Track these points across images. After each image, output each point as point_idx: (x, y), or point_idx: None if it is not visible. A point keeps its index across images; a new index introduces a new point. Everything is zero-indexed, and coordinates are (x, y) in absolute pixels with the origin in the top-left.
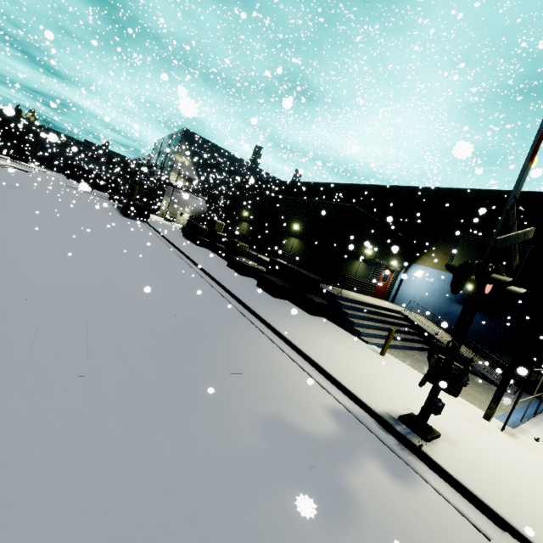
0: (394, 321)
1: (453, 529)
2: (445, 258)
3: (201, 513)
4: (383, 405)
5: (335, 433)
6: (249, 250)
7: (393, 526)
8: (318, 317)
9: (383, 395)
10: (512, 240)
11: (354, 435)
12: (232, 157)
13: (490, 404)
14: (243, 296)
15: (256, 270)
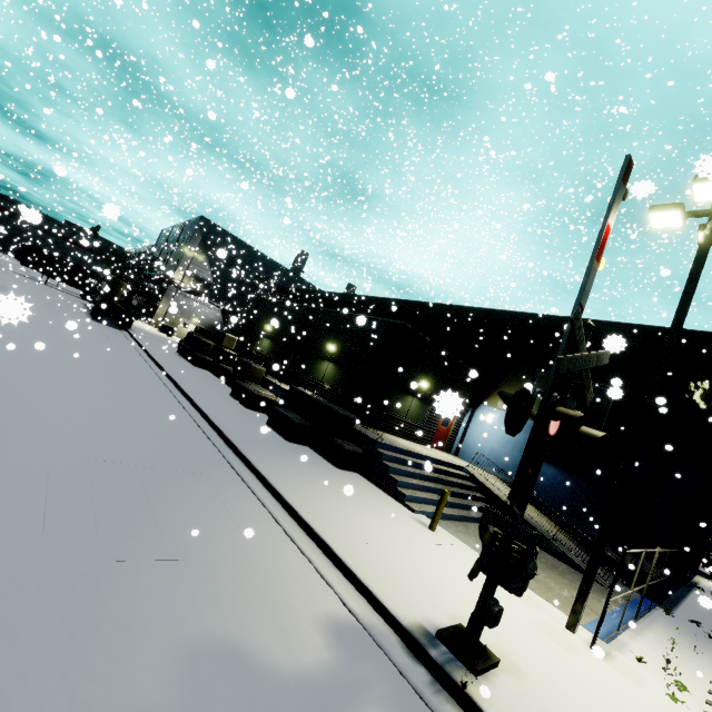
0: (455, 481)
1: None
2: None
3: None
4: (418, 611)
5: (326, 668)
6: (266, 376)
7: None
8: (349, 472)
9: (420, 594)
10: (582, 363)
11: (359, 670)
12: (263, 258)
13: (575, 605)
14: (237, 437)
15: (271, 402)
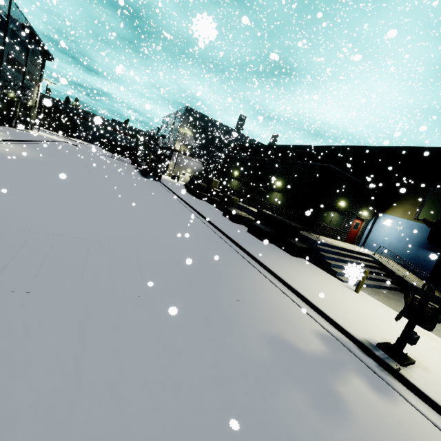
0: (366, 264)
1: (431, 438)
2: (414, 209)
3: (236, 398)
4: (362, 333)
5: (324, 352)
6: (239, 202)
7: (379, 428)
8: (299, 258)
9: (361, 325)
10: None
11: (339, 355)
12: (223, 127)
13: None
14: (238, 240)
15: (246, 218)
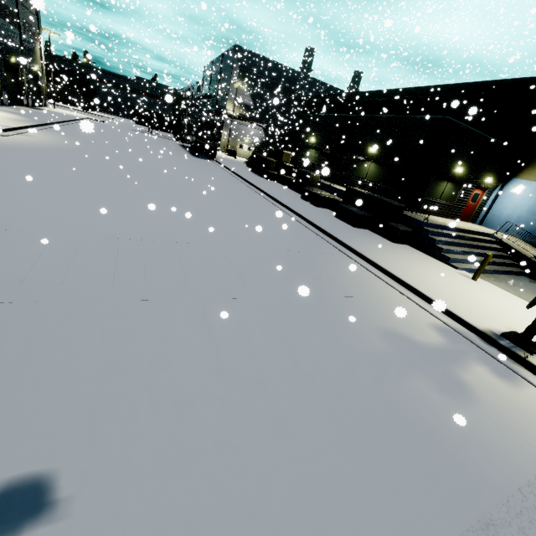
0: (485, 246)
1: None
2: None
3: (366, 385)
4: (484, 323)
5: (443, 344)
6: (320, 180)
7: (504, 407)
8: (401, 245)
9: (482, 316)
10: None
11: (459, 346)
12: (288, 71)
13: None
14: (328, 228)
15: (332, 200)
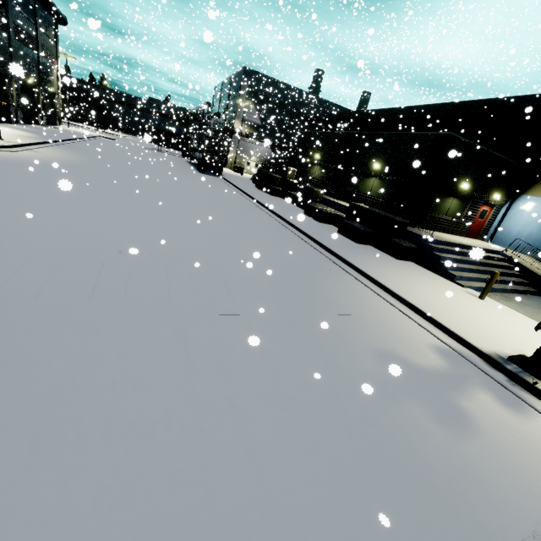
0: (494, 263)
1: None
2: None
3: (352, 412)
4: (490, 346)
5: (444, 367)
6: (324, 196)
7: (509, 441)
8: (405, 262)
9: (488, 337)
10: None
11: (462, 370)
12: (295, 91)
13: None
14: (329, 244)
15: (335, 216)
